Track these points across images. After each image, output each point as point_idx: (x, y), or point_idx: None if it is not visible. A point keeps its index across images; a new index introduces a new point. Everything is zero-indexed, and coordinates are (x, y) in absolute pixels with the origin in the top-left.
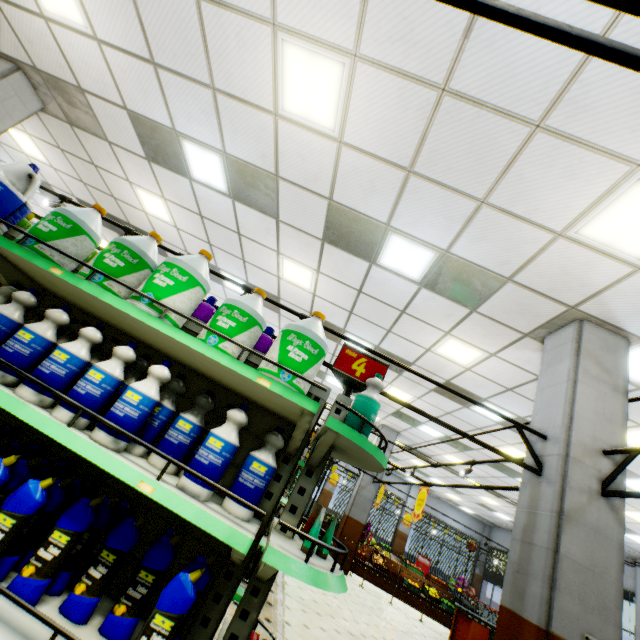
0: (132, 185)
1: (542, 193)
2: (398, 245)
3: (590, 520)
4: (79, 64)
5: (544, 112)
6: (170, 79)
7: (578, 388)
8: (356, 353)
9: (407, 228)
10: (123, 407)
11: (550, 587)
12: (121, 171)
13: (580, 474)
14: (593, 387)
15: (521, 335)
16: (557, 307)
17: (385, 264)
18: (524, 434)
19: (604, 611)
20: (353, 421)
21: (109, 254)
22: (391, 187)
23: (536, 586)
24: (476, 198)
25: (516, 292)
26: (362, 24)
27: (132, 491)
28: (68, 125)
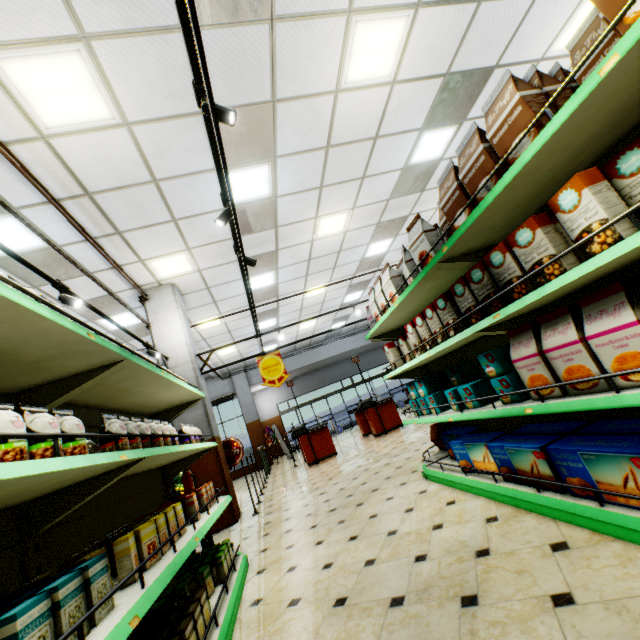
0: None
1: None
2: None
3: None
4: None
5: None
6: None
7: None
8: None
9: None
10: None
11: None
12: None
13: None
14: None
15: None
16: None
17: None
18: None
19: None
20: None
21: None
22: None
23: None
24: None
25: None
26: None
27: None
28: None
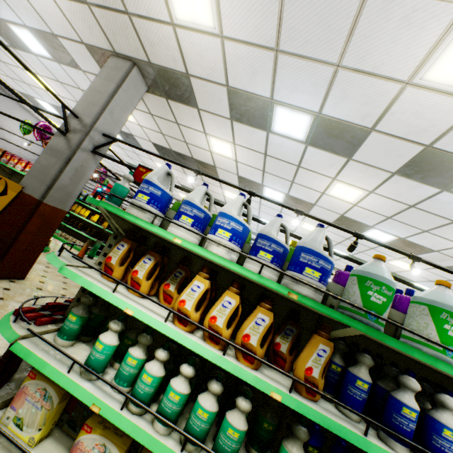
0: (206, 135)
1: None
2: None
3: None
4: (193, 57)
5: None
6: (289, 61)
7: None
8: None
9: None
10: None
11: None
12: (200, 127)
13: None
14: None
15: None
16: None
17: None
18: None
19: None
20: None
21: (448, 325)
22: None
23: None
24: None
25: None
26: None
27: None
28: (164, 99)
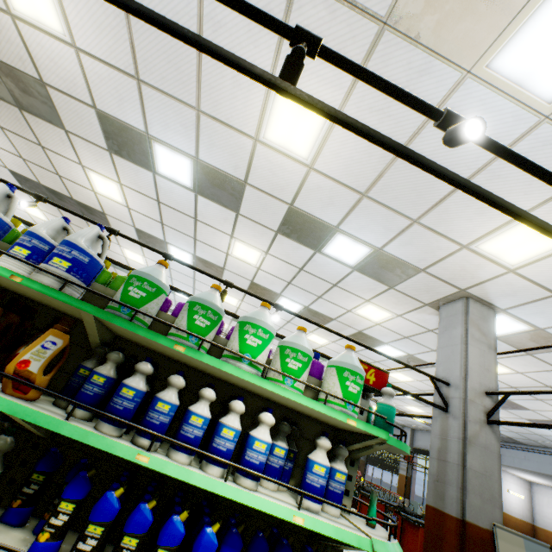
0: (84, 168)
1: (459, 221)
2: (342, 241)
3: (482, 441)
4: (46, 62)
5: (472, 174)
6: (153, 94)
7: (469, 349)
8: (367, 365)
9: (352, 231)
10: (257, 456)
11: (462, 490)
12: (74, 156)
13: (474, 410)
14: (477, 347)
15: (423, 304)
16: (452, 289)
17: (328, 253)
18: (436, 384)
19: (493, 500)
20: (383, 425)
21: (197, 316)
22: (346, 203)
23: (452, 491)
24: (411, 218)
25: (426, 278)
26: (350, 94)
27: (232, 502)
28: (16, 108)
